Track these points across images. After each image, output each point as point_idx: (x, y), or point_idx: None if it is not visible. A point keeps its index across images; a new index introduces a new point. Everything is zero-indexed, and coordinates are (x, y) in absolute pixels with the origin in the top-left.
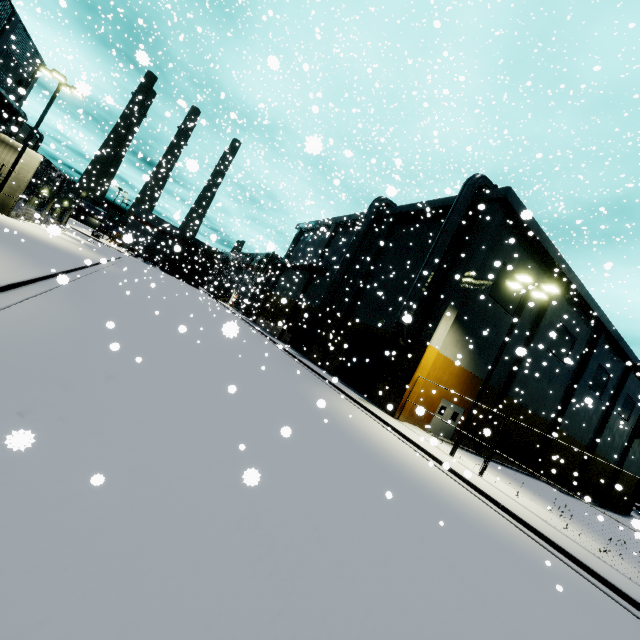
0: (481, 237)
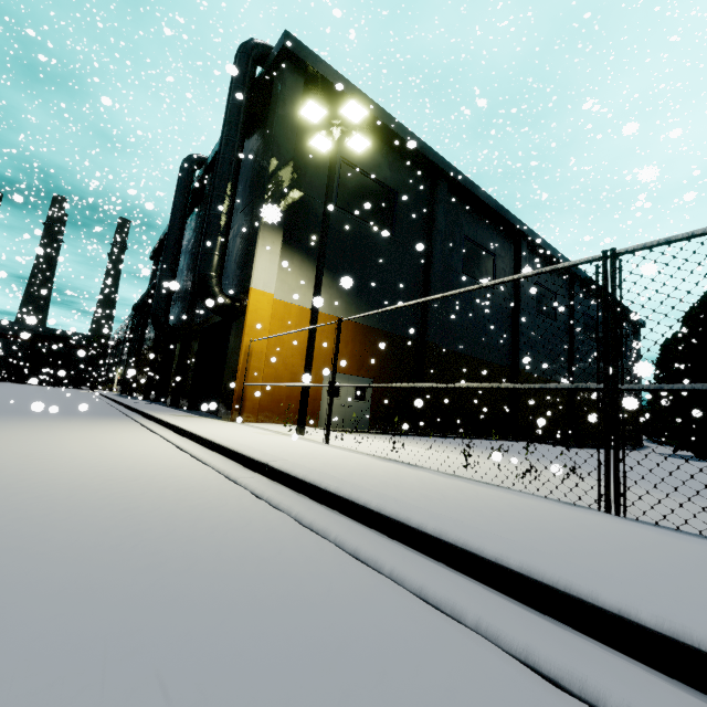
0: (276, 114)
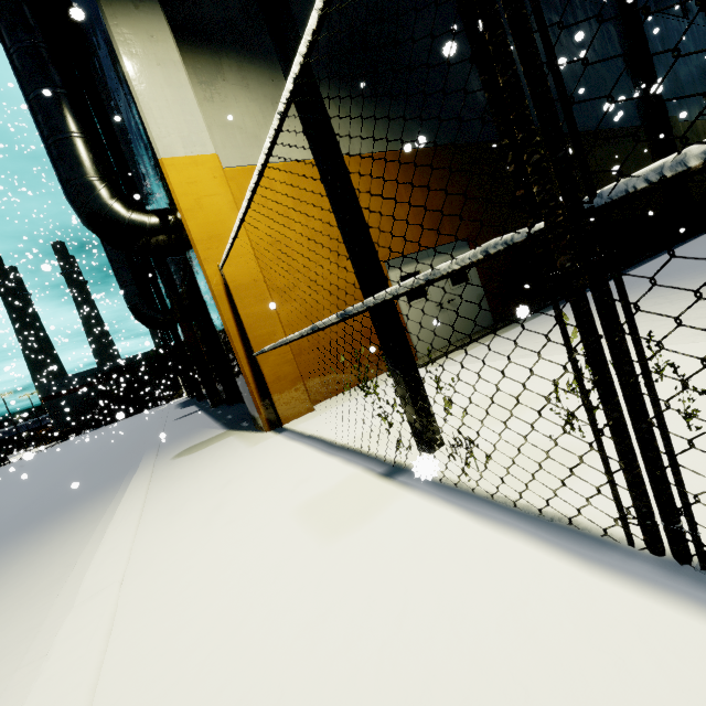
0: None
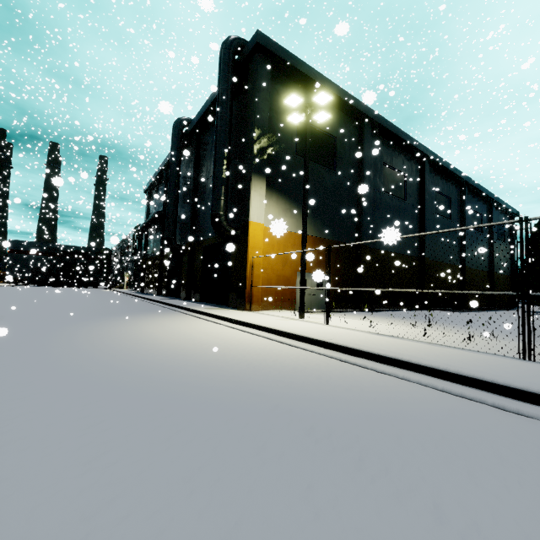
0: (255, 94)
